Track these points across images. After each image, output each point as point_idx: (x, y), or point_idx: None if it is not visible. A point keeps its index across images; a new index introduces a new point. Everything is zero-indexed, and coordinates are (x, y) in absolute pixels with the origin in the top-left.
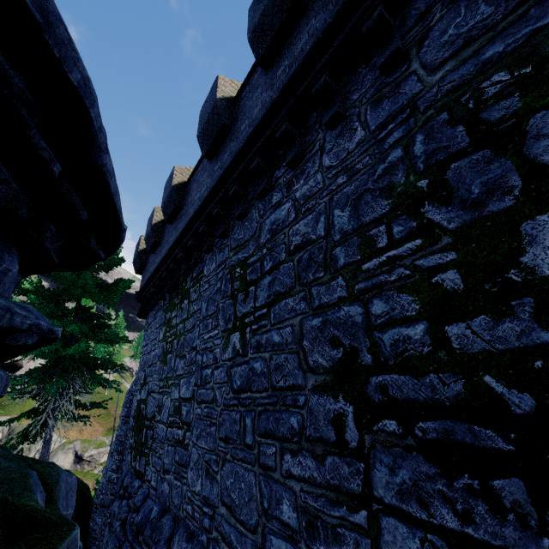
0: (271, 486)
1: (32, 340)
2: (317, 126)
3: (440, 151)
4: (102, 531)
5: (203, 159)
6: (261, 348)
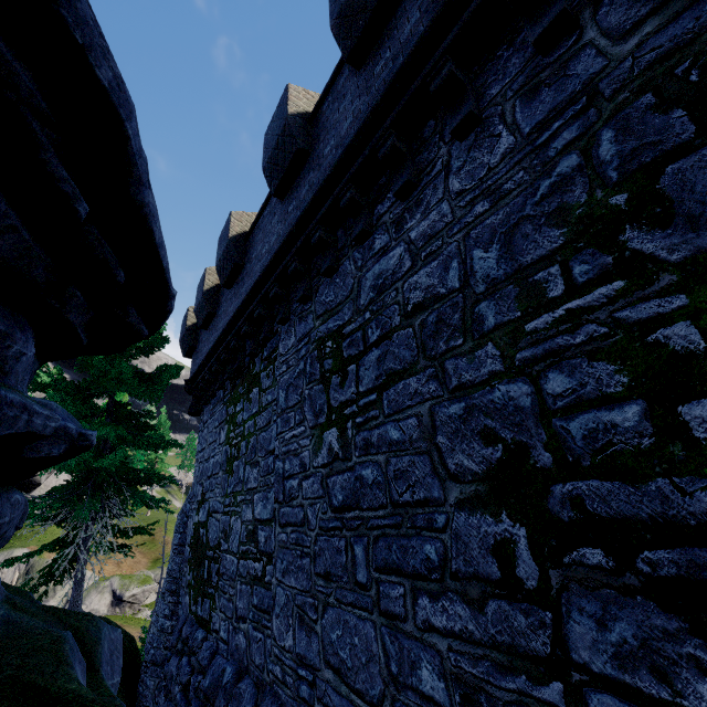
0: (401, 643)
1: (57, 450)
2: (437, 138)
3: (645, 150)
4: (155, 697)
5: (271, 200)
6: (371, 449)
